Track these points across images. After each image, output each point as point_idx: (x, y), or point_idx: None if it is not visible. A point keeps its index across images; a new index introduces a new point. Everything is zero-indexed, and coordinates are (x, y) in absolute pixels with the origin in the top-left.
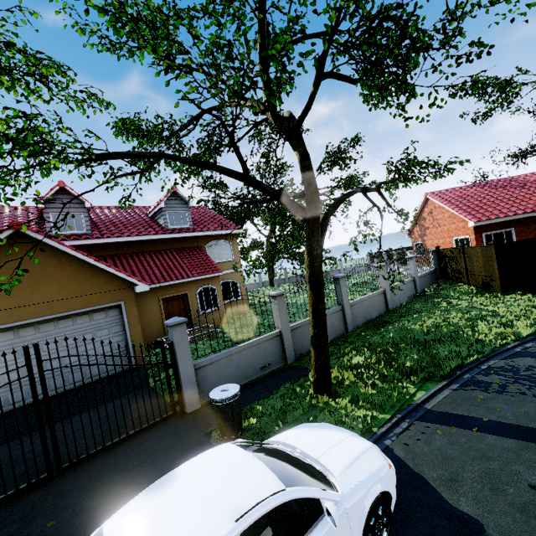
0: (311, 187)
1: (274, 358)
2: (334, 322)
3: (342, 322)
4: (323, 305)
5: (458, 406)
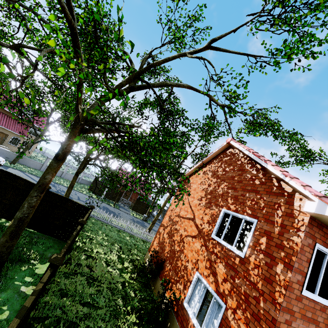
0: (41, 133)
1: (11, 158)
2: (38, 165)
3: (40, 167)
4: (25, 151)
5: (28, 174)
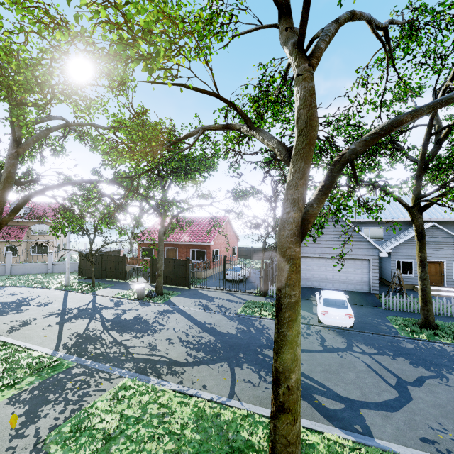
0: None
1: None
2: None
3: (5, 271)
4: None
5: None
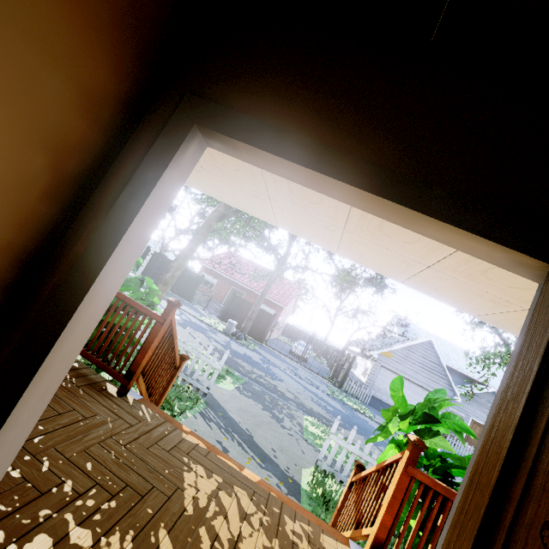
0: None
1: None
2: None
3: None
4: None
5: None
